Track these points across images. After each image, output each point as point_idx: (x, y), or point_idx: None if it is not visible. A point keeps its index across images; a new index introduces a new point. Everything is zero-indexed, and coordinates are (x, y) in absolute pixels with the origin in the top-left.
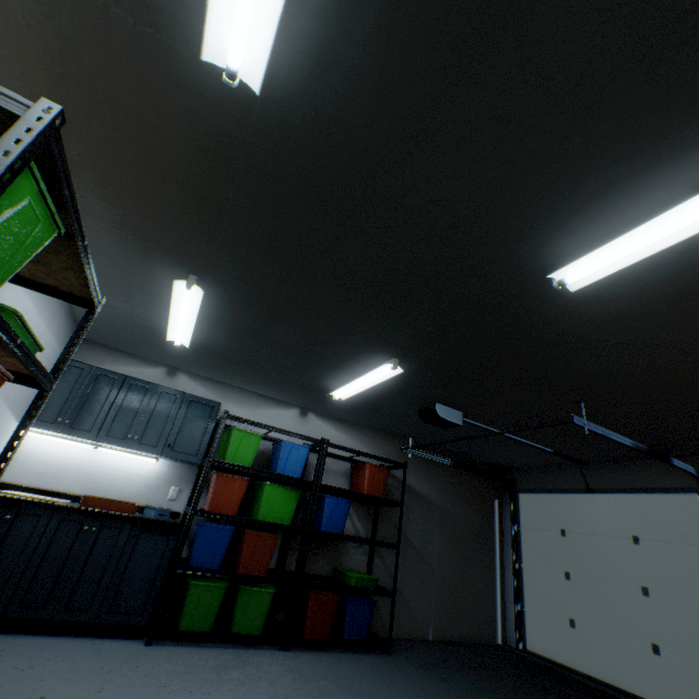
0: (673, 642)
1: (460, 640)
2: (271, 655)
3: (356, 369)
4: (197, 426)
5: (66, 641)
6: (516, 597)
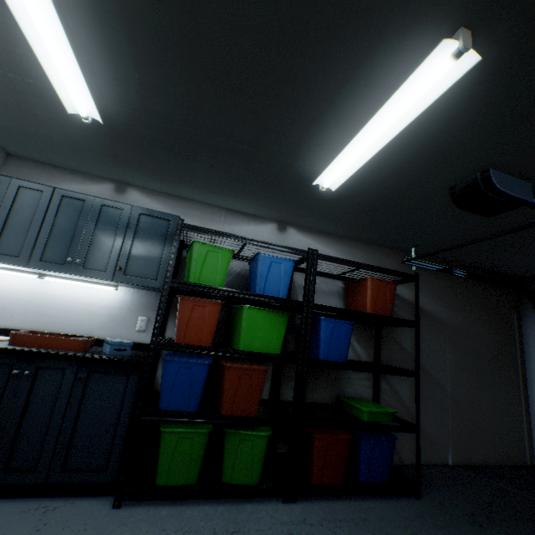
0: None
1: (483, 463)
2: (273, 516)
3: (362, 109)
4: (152, 245)
5: (7, 510)
6: None
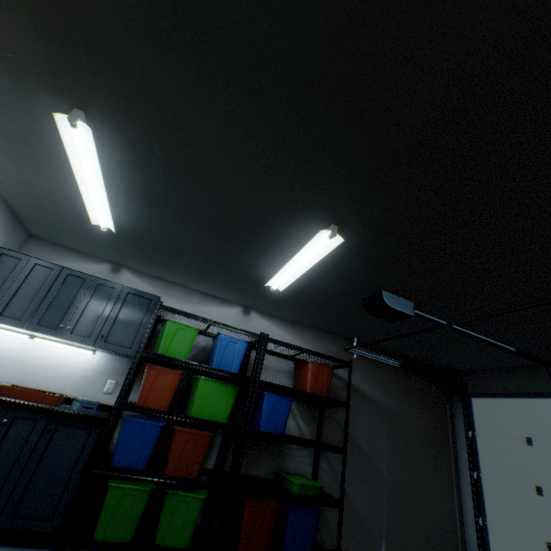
0: None
1: None
2: None
3: (290, 248)
4: (133, 318)
5: None
6: (475, 510)
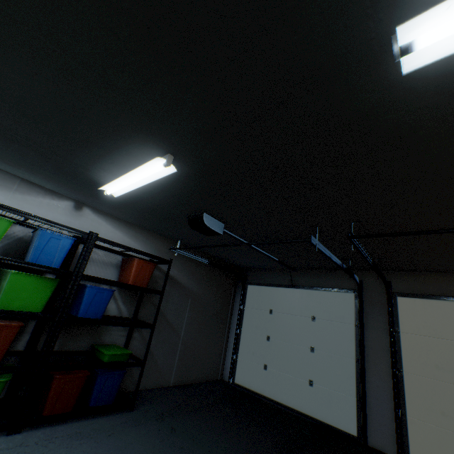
0: (321, 379)
1: (192, 382)
2: None
3: (128, 163)
4: None
5: None
6: (234, 351)
